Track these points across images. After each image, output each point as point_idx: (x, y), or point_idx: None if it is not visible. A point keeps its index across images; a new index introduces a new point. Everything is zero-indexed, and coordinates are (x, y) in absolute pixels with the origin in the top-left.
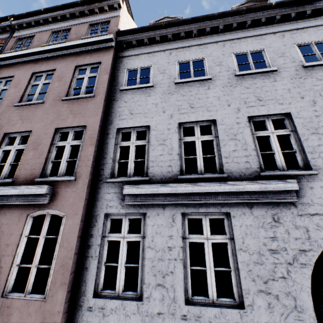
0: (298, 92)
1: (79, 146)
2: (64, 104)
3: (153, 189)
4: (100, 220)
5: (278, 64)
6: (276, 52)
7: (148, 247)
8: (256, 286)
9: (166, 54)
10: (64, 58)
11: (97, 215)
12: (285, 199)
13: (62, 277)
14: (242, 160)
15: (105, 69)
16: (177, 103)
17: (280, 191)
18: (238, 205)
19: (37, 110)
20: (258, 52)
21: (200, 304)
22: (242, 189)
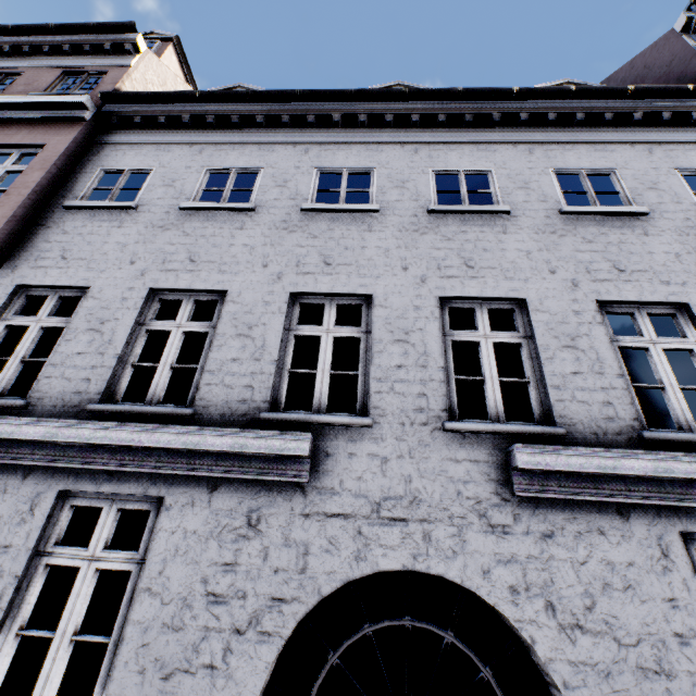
0: (402, 257)
1: None
2: None
3: (7, 427)
4: None
5: (388, 200)
6: (393, 177)
7: None
8: (142, 687)
9: (193, 151)
10: None
11: None
12: (286, 475)
13: None
14: (241, 382)
15: (45, 160)
16: (167, 248)
17: (282, 457)
18: (190, 482)
19: None
20: (364, 173)
21: None
22: (195, 445)
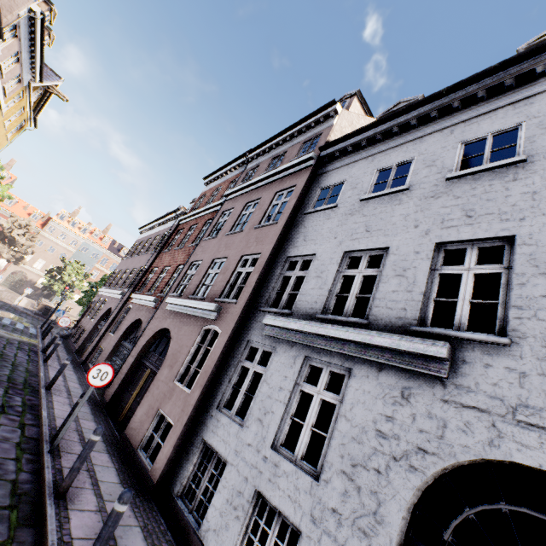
0: None
1: None
2: (254, 232)
3: (285, 322)
4: (243, 345)
5: (538, 146)
6: (545, 123)
7: (265, 381)
8: (341, 464)
9: (368, 161)
10: (271, 185)
11: (243, 340)
12: (428, 369)
13: (202, 380)
14: (398, 306)
15: (296, 192)
16: (353, 226)
17: (425, 357)
18: (366, 363)
19: (236, 238)
20: (511, 130)
21: (284, 455)
22: (368, 341)
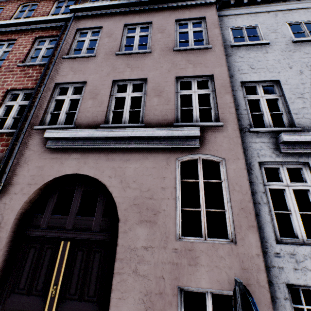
0: None
1: (120, 120)
2: (176, 54)
3: None
4: (255, 168)
5: None
6: None
7: None
8: None
9: (271, 15)
10: (158, 12)
11: (250, 163)
12: None
13: (247, 220)
14: None
15: (213, 23)
16: (302, 60)
17: None
18: None
19: (145, 59)
20: None
21: None
22: None
